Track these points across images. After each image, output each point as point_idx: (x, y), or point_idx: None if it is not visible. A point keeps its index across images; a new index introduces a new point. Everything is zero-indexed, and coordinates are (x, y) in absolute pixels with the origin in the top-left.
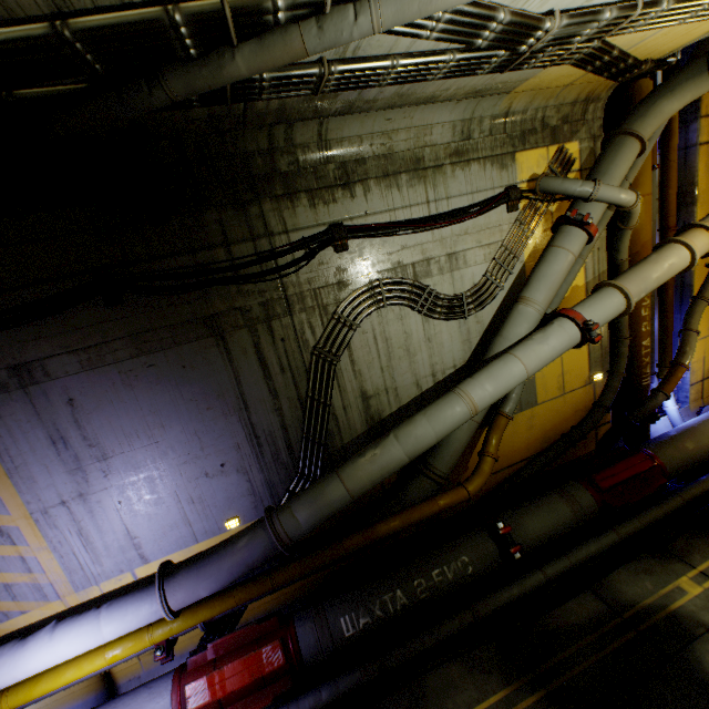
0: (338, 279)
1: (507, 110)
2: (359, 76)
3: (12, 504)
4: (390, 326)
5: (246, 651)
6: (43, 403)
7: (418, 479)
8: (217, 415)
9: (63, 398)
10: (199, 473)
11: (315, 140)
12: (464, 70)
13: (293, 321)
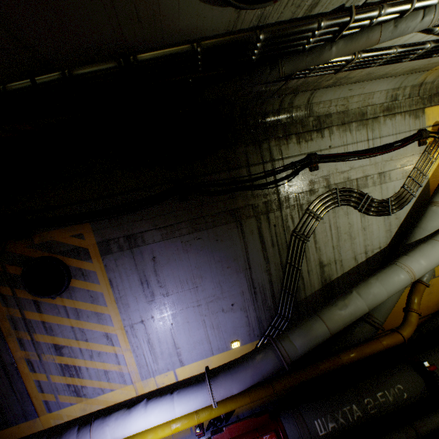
0: (310, 188)
1: (422, 81)
2: (368, 60)
3: (115, 320)
4: (340, 219)
5: (251, 437)
6: (139, 259)
7: (360, 324)
8: (232, 272)
9: (150, 256)
10: (218, 309)
11: (304, 103)
12: (427, 54)
13: (281, 214)
